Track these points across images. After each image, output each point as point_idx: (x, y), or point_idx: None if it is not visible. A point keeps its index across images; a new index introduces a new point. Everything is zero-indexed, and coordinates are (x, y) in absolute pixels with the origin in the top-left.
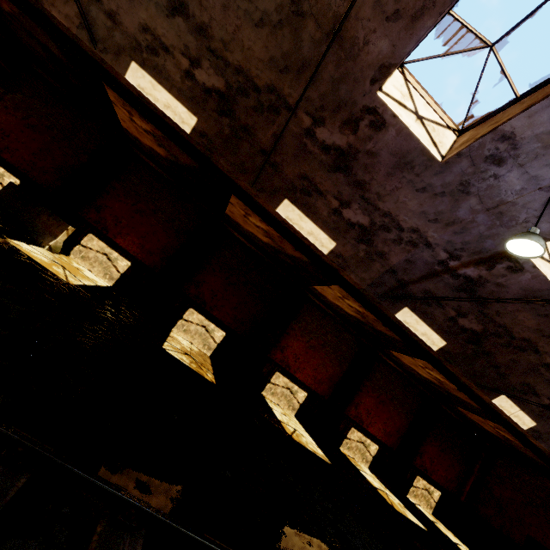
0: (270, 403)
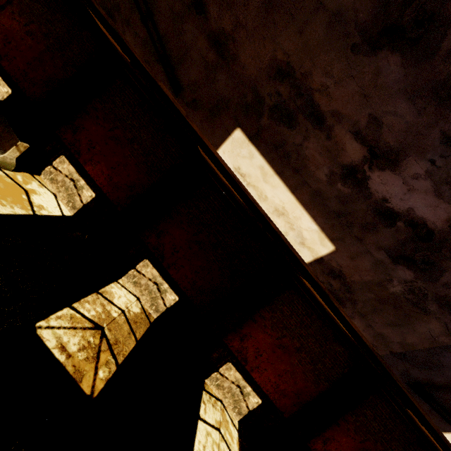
0: (205, 404)
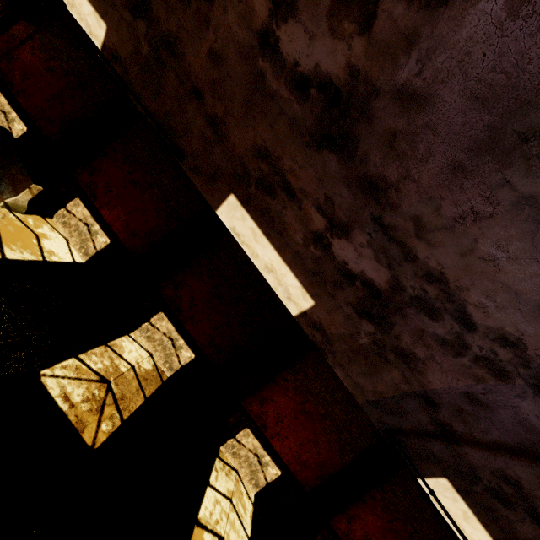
0: (217, 471)
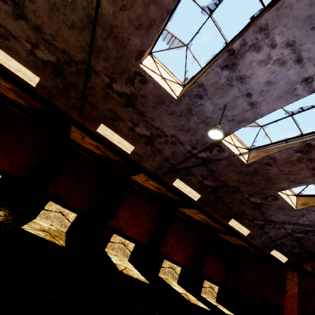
0: (110, 255)
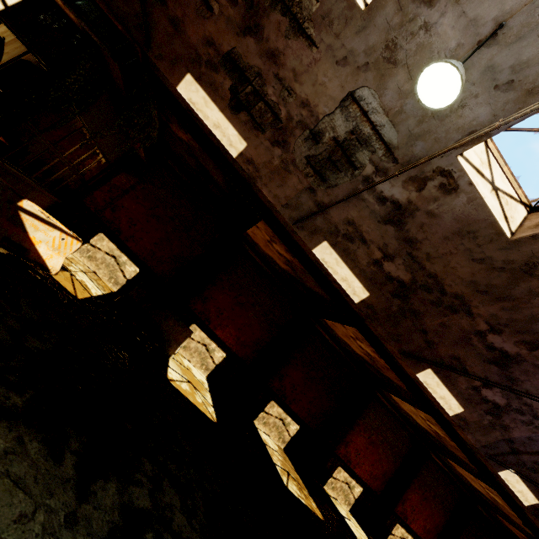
0: (336, 505)
